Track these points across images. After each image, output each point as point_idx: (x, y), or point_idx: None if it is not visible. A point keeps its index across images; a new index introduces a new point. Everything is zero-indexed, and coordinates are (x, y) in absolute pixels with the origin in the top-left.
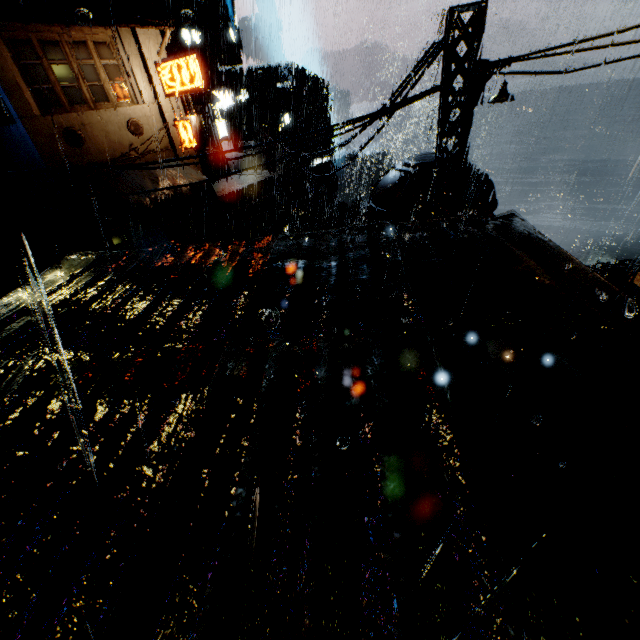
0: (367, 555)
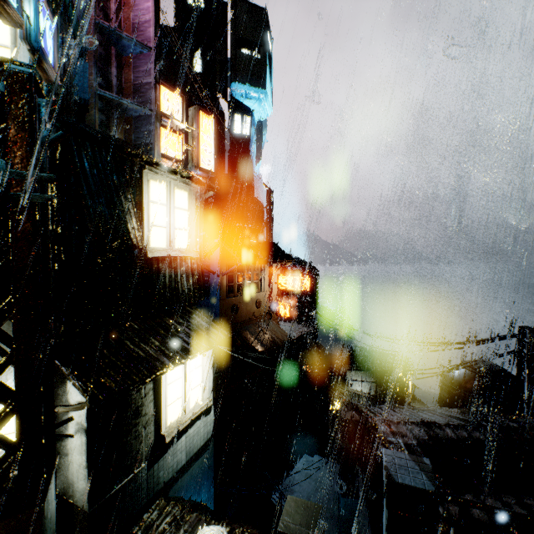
0: None
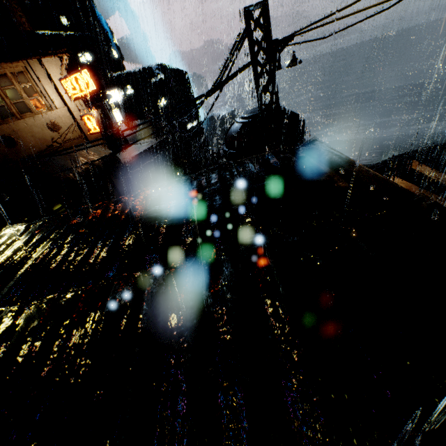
0: (227, 445)
